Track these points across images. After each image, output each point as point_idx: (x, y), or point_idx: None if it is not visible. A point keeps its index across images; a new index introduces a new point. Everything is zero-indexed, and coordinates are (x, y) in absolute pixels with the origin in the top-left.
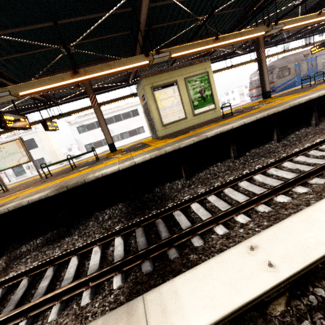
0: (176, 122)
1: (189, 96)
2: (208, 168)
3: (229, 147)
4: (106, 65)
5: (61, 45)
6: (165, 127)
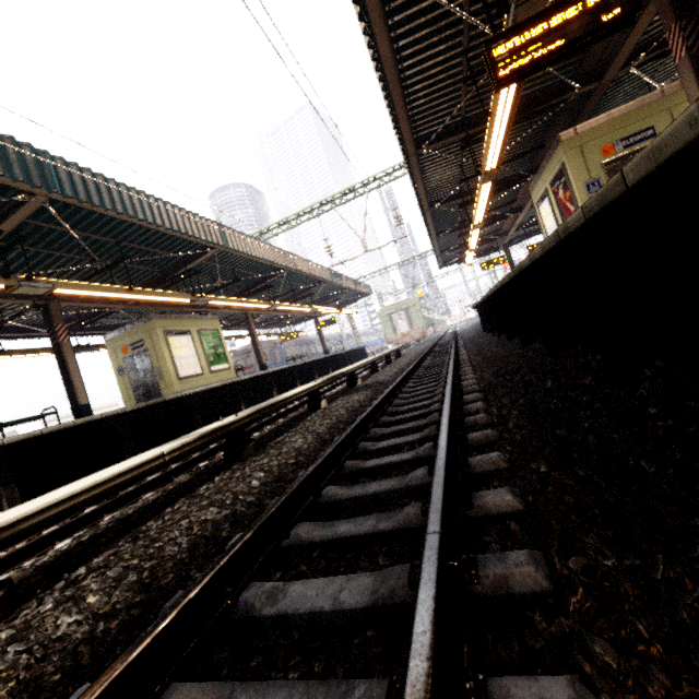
0: (193, 377)
1: (204, 350)
2: None
3: (272, 391)
4: (159, 293)
5: (86, 258)
6: (181, 381)
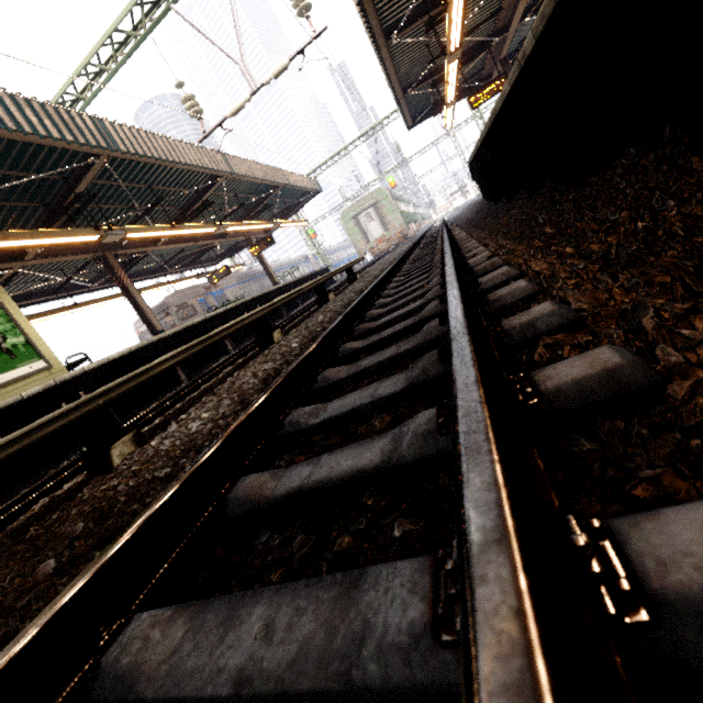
0: None
1: None
2: (59, 467)
3: None
4: None
5: None
6: None
